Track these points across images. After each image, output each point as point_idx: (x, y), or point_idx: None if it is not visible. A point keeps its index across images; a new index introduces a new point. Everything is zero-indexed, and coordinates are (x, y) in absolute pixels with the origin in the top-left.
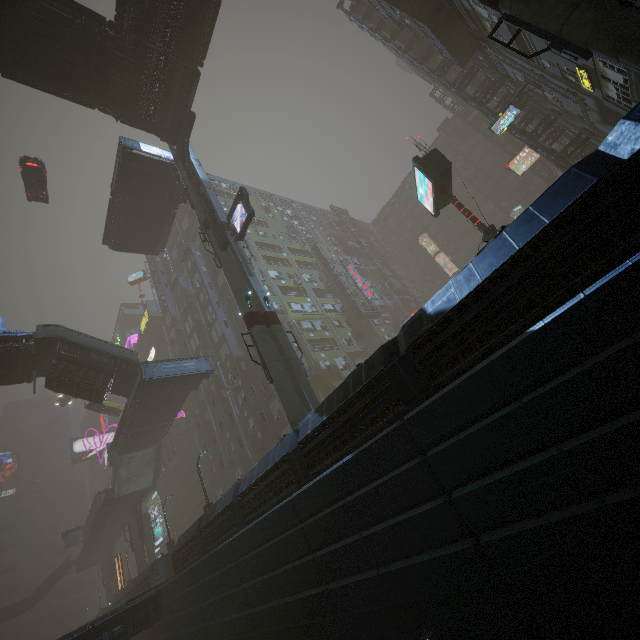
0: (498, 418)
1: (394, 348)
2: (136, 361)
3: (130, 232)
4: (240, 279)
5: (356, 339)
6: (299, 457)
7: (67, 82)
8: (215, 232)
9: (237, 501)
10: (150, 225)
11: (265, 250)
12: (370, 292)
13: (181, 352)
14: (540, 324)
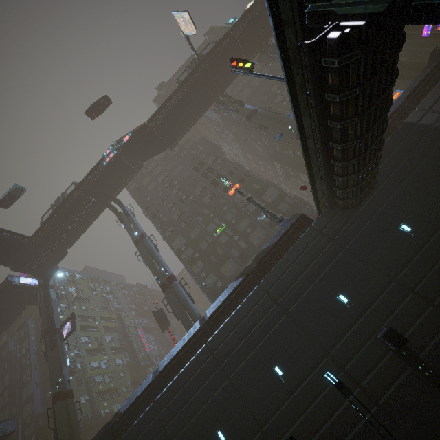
0: None
1: (109, 425)
2: None
3: None
4: (57, 369)
5: (134, 385)
6: None
7: None
8: (50, 338)
9: None
10: (5, 316)
11: (84, 319)
12: (149, 348)
13: None
14: (135, 423)
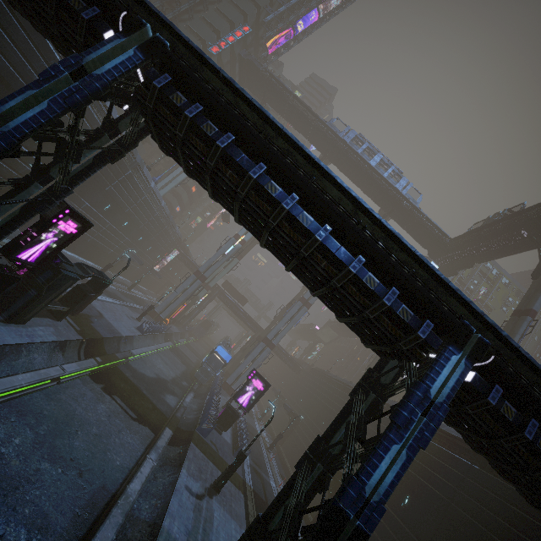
0: None
1: None
2: None
3: None
4: None
5: None
6: (345, 386)
7: (420, 241)
8: None
9: (332, 378)
10: None
11: None
12: None
13: None
14: None
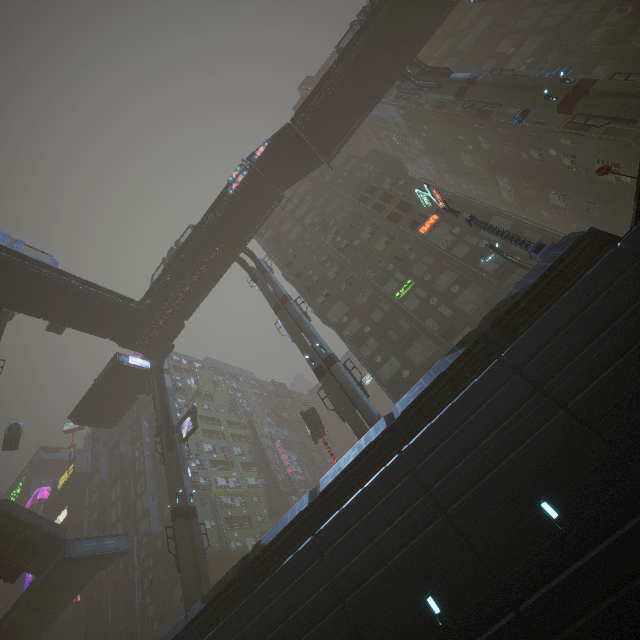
0: (270, 607)
1: (247, 560)
2: (64, 538)
3: (96, 411)
4: (176, 477)
5: (271, 516)
6: (183, 637)
7: (96, 328)
8: (167, 436)
9: None
10: (114, 407)
11: (206, 422)
12: (291, 468)
13: (98, 519)
14: (285, 562)
